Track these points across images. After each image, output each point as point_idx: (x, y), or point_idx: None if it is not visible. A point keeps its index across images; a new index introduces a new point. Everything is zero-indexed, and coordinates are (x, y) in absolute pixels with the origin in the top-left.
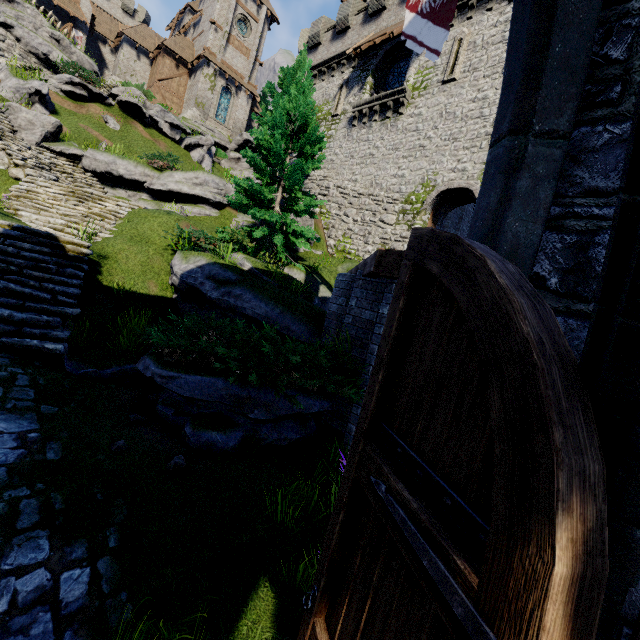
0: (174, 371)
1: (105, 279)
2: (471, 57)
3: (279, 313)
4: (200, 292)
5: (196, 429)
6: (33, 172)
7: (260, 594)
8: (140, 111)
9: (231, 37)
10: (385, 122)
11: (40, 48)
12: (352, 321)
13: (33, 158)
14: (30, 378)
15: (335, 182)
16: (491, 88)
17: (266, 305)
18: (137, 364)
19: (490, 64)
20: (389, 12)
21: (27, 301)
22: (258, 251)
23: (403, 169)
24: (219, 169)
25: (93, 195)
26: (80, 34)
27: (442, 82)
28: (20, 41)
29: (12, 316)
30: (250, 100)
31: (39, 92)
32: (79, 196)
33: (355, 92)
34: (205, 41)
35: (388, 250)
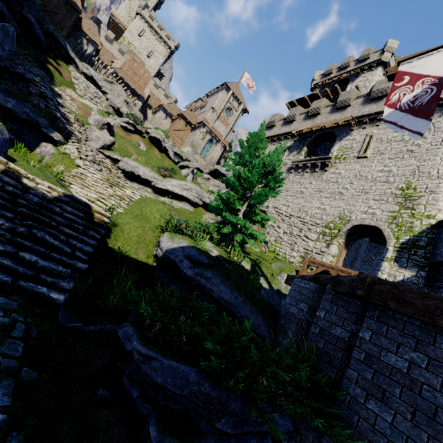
0: (153, 350)
1: (111, 242)
2: (379, 146)
3: (241, 302)
4: (177, 267)
5: (161, 433)
6: (89, 164)
7: None
8: (160, 143)
9: (220, 116)
10: (313, 174)
11: (117, 105)
12: (319, 332)
13: (92, 156)
14: (26, 328)
15: (273, 204)
16: (394, 166)
17: (231, 292)
18: (119, 329)
19: (393, 152)
20: (322, 116)
21: (53, 251)
22: (220, 242)
23: (325, 205)
24: (195, 182)
25: (120, 183)
26: (139, 102)
27: (357, 157)
28: (108, 100)
29: (36, 262)
30: (223, 148)
31: (109, 124)
32: (111, 182)
33: (294, 154)
34: (205, 115)
35: (380, 279)
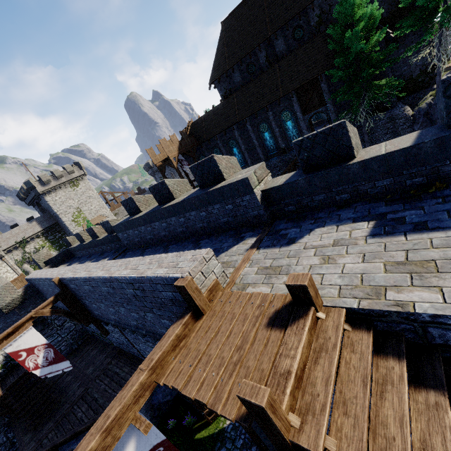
0: None
1: None
2: None
3: None
4: None
5: None
6: None
7: (197, 437)
8: None
9: None
10: None
11: None
12: None
13: None
14: None
15: None
16: None
17: None
18: None
19: None
20: None
21: None
22: None
23: None
24: None
25: None
26: None
27: None
28: None
29: None
30: None
31: None
32: None
33: None
34: None
35: None
